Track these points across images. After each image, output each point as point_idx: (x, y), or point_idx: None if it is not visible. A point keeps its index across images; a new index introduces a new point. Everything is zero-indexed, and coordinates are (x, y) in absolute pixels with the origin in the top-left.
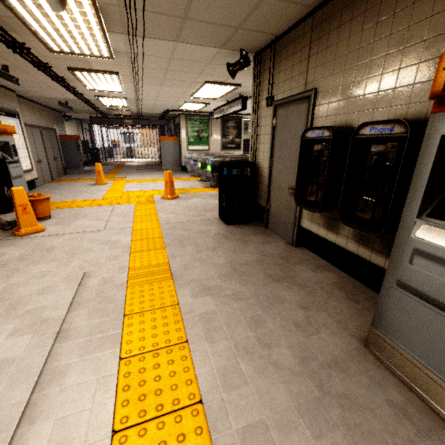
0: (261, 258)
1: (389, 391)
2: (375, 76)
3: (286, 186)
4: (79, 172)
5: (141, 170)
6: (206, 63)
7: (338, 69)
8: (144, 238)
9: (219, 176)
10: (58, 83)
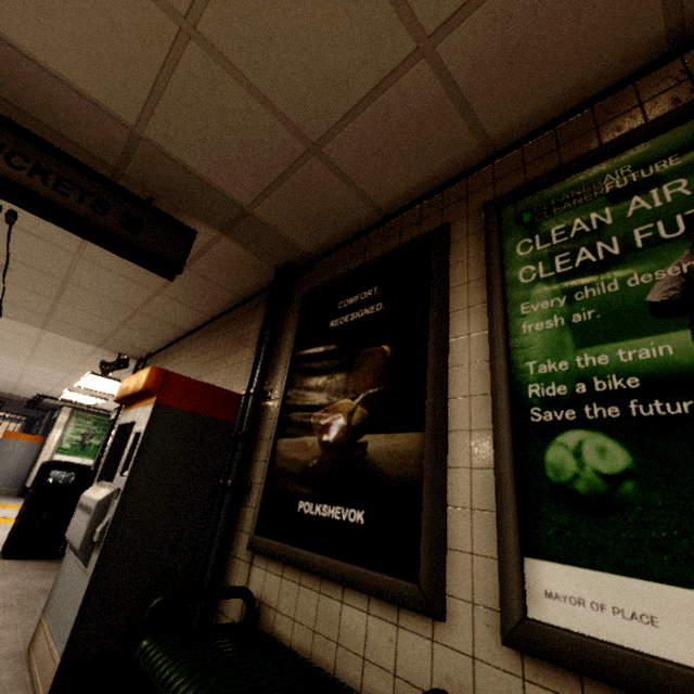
0: (7, 590)
1: (1, 675)
2: None
3: None
4: None
5: None
6: (86, 355)
7: None
8: None
9: (33, 482)
10: None
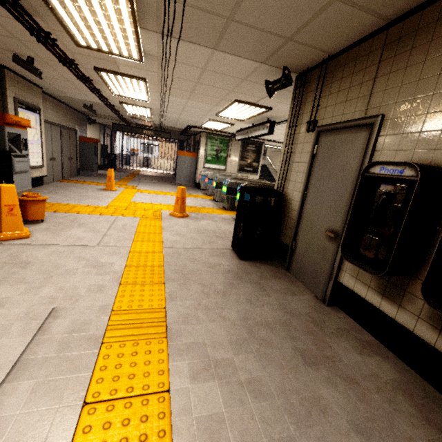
0: (286, 317)
1: None
2: None
3: (323, 227)
4: (92, 174)
5: (154, 181)
6: (241, 79)
7: (424, 92)
8: (142, 264)
9: (238, 202)
10: (83, 84)
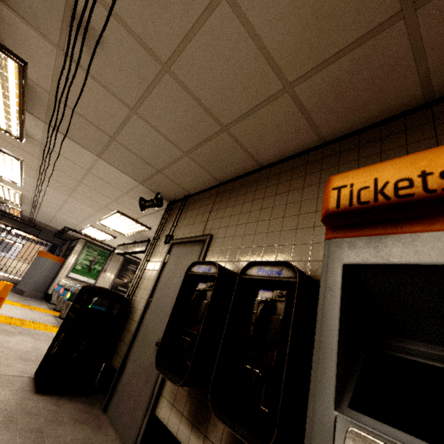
0: None
1: None
2: (262, 233)
3: (156, 338)
4: None
5: None
6: (123, 192)
7: (233, 223)
8: None
9: (73, 305)
10: None
